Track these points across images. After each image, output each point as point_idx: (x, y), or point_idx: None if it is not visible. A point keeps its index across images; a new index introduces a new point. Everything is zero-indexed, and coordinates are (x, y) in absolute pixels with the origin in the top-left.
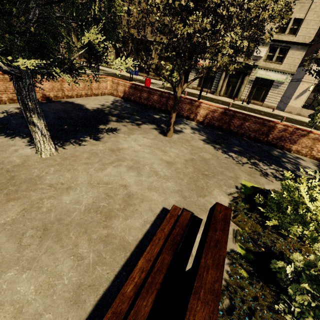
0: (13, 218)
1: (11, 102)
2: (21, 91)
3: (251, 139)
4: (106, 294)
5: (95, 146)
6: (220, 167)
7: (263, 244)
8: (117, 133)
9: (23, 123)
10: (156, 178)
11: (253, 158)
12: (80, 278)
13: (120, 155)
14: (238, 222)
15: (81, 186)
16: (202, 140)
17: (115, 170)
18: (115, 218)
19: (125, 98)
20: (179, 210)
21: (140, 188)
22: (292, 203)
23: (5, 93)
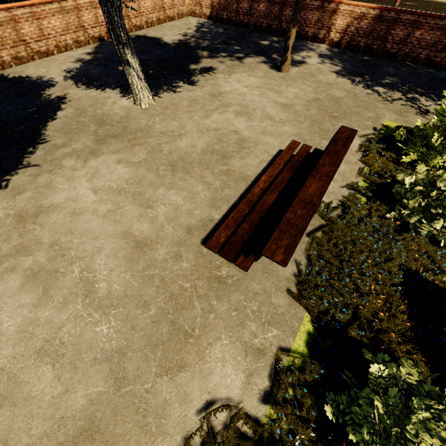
0: (144, 158)
1: (77, 47)
2: (111, 18)
3: (419, 63)
4: (235, 204)
5: (192, 92)
6: (356, 107)
7: (391, 178)
8: (214, 74)
9: (104, 72)
10: (270, 123)
11: (413, 91)
12: (213, 195)
13: (224, 101)
14: (366, 160)
15: (191, 133)
16: (334, 73)
17: (222, 116)
18: (232, 158)
19: (214, 17)
20: (299, 144)
21: (253, 133)
22: (440, 128)
23: (68, 32)
